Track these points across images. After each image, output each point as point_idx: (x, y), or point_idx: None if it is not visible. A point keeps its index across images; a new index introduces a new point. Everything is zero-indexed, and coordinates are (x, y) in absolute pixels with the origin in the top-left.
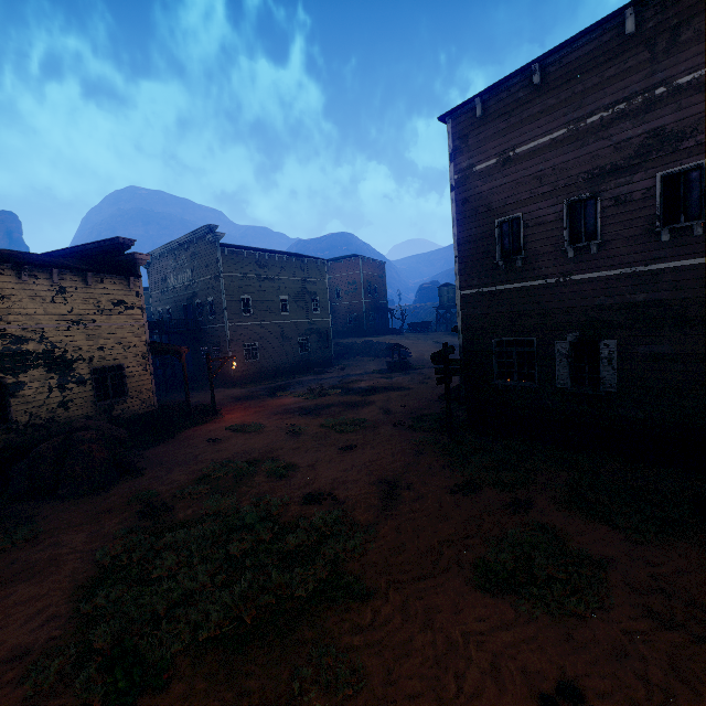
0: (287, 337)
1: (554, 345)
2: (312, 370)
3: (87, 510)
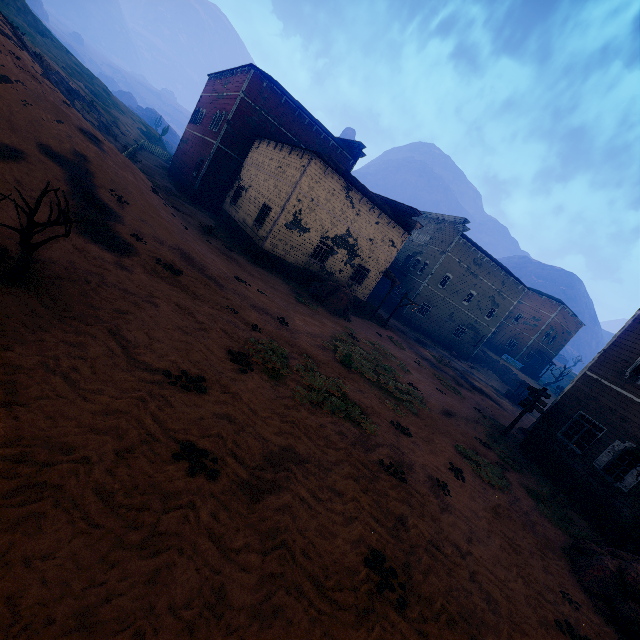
0: (453, 318)
1: (614, 441)
2: (450, 351)
3: (331, 318)
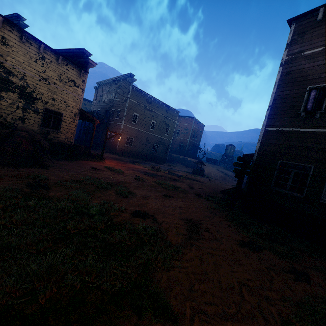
0: (149, 141)
1: None
2: (155, 161)
3: (0, 172)
